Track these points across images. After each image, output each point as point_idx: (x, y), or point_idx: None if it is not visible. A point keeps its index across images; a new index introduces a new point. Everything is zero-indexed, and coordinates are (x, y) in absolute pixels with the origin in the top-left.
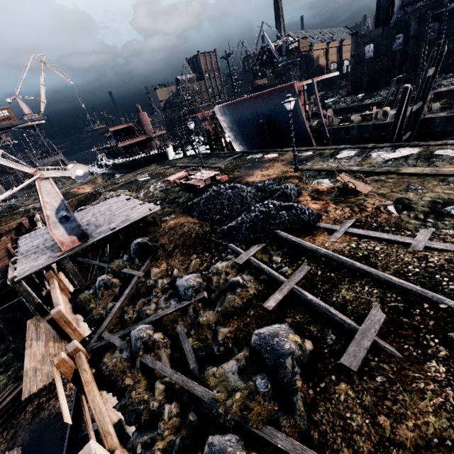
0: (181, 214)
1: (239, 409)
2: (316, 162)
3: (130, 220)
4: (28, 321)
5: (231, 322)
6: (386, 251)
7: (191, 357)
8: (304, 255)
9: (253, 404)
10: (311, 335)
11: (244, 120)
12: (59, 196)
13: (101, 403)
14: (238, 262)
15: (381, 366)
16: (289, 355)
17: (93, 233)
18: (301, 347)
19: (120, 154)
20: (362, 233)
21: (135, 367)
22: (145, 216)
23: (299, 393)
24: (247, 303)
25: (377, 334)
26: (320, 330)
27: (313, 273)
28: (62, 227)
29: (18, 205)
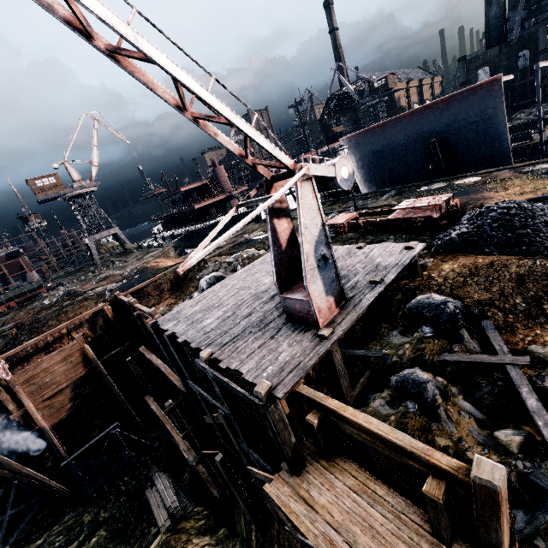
0: (446, 255)
1: None
2: None
3: (389, 266)
4: (265, 489)
5: None
6: None
7: None
8: None
9: None
10: None
11: (391, 148)
12: (319, 217)
13: None
14: None
15: None
16: None
17: None
18: None
19: (190, 220)
20: None
21: None
22: (413, 256)
23: None
24: None
25: None
26: None
27: None
28: (320, 278)
29: (77, 290)
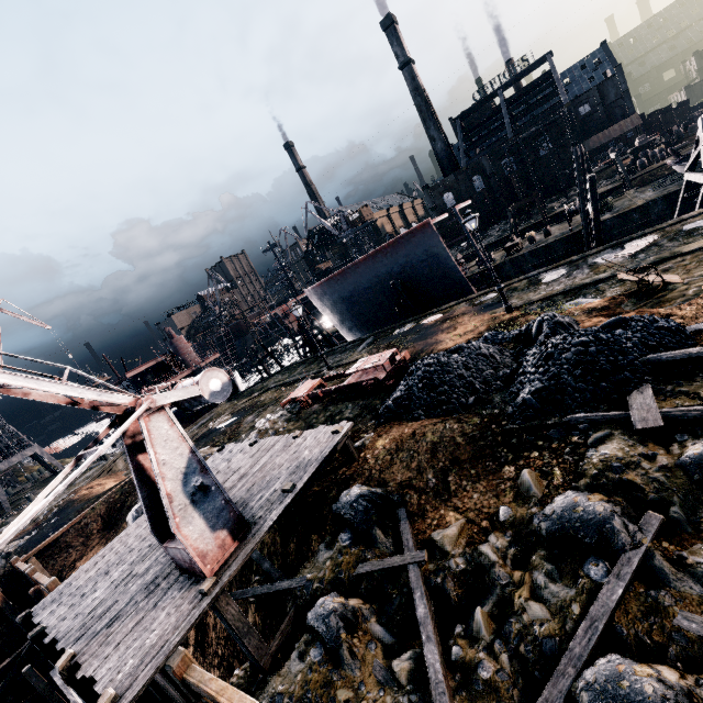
0: (385, 426)
1: None
2: (523, 296)
3: (309, 462)
4: None
5: None
6: None
7: None
8: None
9: None
10: None
11: (359, 293)
12: (185, 444)
13: None
14: (653, 426)
15: None
16: None
17: (244, 515)
18: None
19: None
20: None
21: None
22: (336, 443)
23: None
24: None
25: None
26: None
27: None
28: (198, 514)
29: None
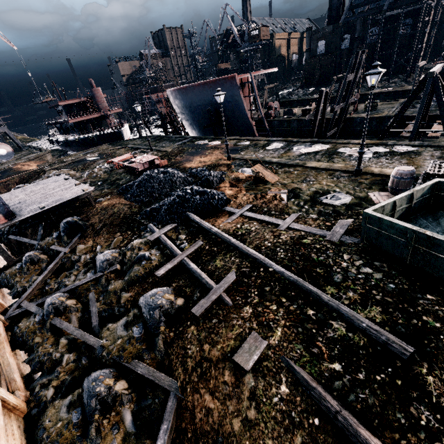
0: (117, 196)
1: (118, 351)
2: (249, 152)
3: (61, 200)
4: None
5: (133, 288)
6: (258, 230)
7: (95, 317)
8: (202, 233)
9: (128, 346)
10: (185, 295)
11: (194, 106)
12: None
13: (11, 358)
14: (150, 239)
15: (218, 312)
16: (158, 308)
17: (22, 211)
18: (172, 303)
19: (72, 130)
20: (252, 216)
21: (45, 327)
22: (77, 196)
23: (160, 335)
24: (149, 272)
25: (225, 291)
26: (192, 291)
27: (202, 248)
28: None
29: None
